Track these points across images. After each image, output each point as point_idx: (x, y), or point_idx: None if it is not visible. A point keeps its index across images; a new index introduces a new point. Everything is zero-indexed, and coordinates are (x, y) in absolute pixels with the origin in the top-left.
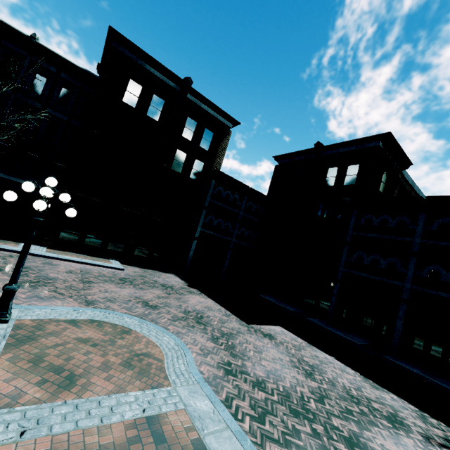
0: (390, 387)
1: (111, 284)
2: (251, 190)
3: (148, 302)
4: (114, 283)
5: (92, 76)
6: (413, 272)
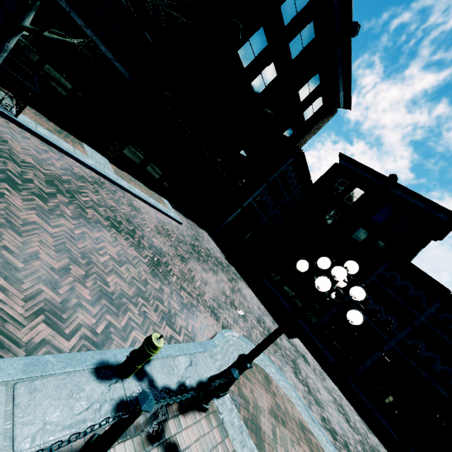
0: (370, 426)
1: (196, 262)
2: (308, 181)
3: (234, 304)
4: (195, 258)
5: None
6: (402, 337)
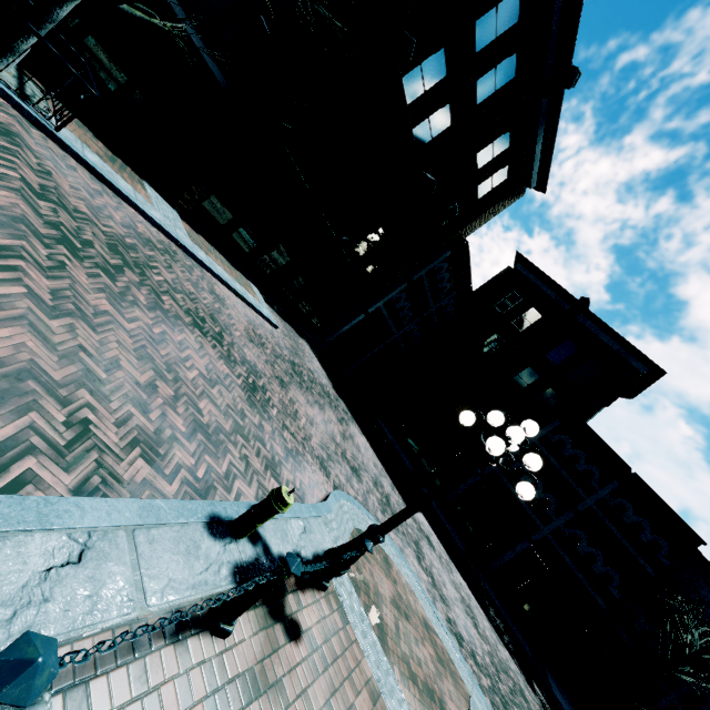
0: (501, 637)
1: (298, 389)
2: (466, 287)
3: (347, 457)
4: (297, 383)
5: None
6: (560, 524)
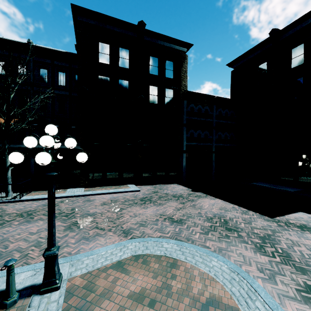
0: None
1: (136, 206)
2: (217, 99)
3: (172, 217)
4: (138, 204)
5: (74, 55)
6: None
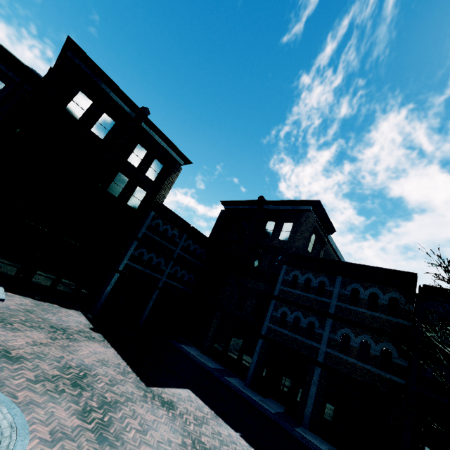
0: None
1: None
2: (192, 229)
3: (9, 351)
4: None
5: (37, 76)
6: (328, 334)
